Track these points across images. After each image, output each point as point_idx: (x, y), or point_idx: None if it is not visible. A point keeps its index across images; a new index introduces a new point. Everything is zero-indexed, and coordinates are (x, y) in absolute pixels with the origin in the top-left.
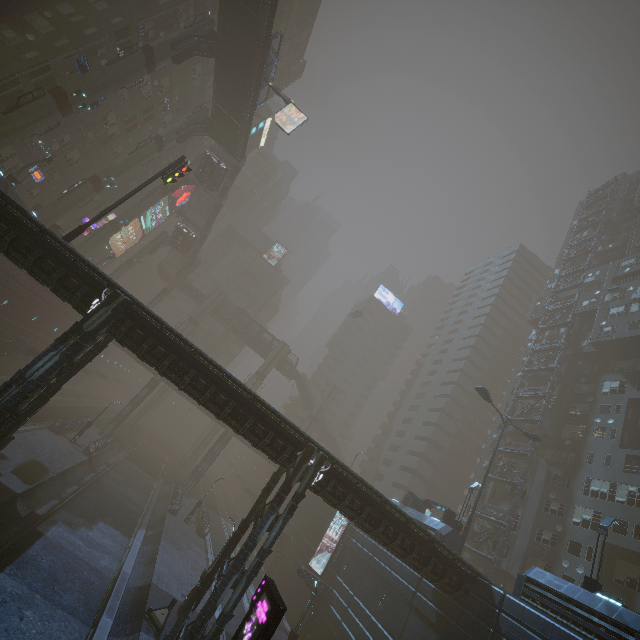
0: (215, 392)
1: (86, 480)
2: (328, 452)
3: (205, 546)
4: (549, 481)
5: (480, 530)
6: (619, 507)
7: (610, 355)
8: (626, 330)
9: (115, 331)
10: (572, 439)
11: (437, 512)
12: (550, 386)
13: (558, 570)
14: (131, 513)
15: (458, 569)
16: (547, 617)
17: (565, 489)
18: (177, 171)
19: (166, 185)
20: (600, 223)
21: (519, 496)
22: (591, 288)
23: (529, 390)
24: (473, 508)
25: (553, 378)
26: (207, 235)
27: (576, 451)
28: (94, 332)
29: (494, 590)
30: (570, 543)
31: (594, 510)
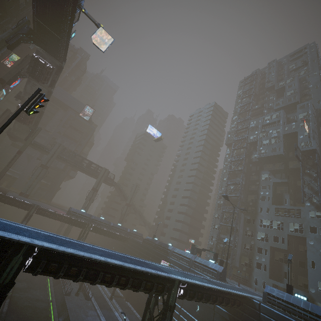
0: (118, 278)
1: (5, 311)
2: (187, 282)
3: (93, 305)
4: (245, 222)
5: (221, 250)
6: (275, 231)
7: (263, 162)
8: (271, 152)
9: (31, 272)
10: (252, 202)
11: (193, 235)
12: (242, 179)
13: (254, 261)
14: (42, 311)
15: (239, 297)
16: (281, 312)
17: (252, 225)
18: (37, 104)
19: (3, 80)
20: (252, 95)
21: (236, 232)
22: (253, 130)
23: (232, 181)
24: (228, 252)
25: (242, 175)
26: (43, 111)
27: (254, 207)
28: (12, 281)
29: (255, 302)
30: (257, 248)
31: (265, 233)
